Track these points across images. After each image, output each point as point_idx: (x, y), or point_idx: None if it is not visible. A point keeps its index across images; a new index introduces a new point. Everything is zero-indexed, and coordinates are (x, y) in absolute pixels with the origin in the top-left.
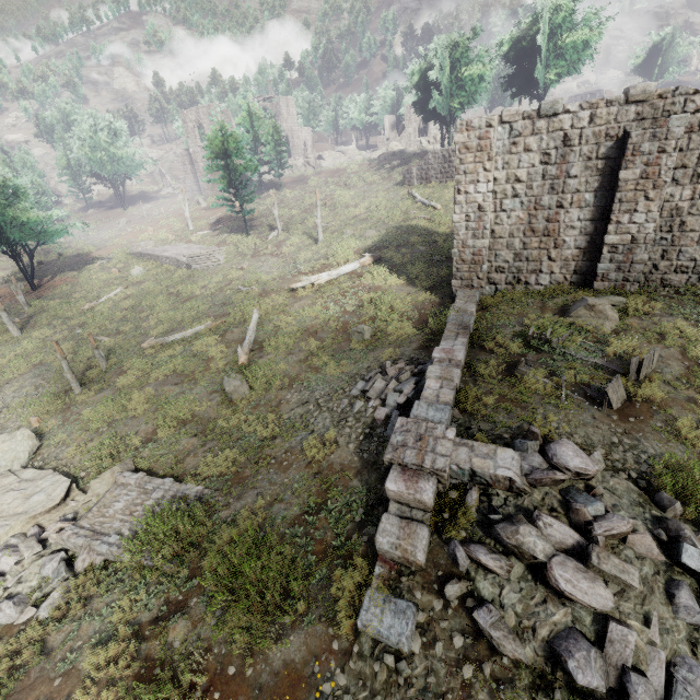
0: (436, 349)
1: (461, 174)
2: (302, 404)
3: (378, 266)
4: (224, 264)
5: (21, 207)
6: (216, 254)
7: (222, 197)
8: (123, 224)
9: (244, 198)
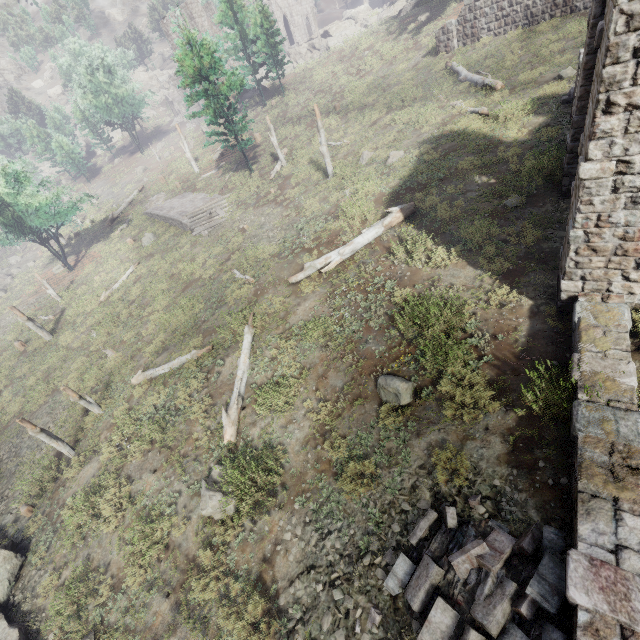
0: (576, 566)
1: (623, 60)
2: (306, 569)
3: (413, 230)
4: (226, 222)
5: (26, 194)
6: (216, 209)
7: (211, 133)
8: (140, 174)
9: (235, 129)
